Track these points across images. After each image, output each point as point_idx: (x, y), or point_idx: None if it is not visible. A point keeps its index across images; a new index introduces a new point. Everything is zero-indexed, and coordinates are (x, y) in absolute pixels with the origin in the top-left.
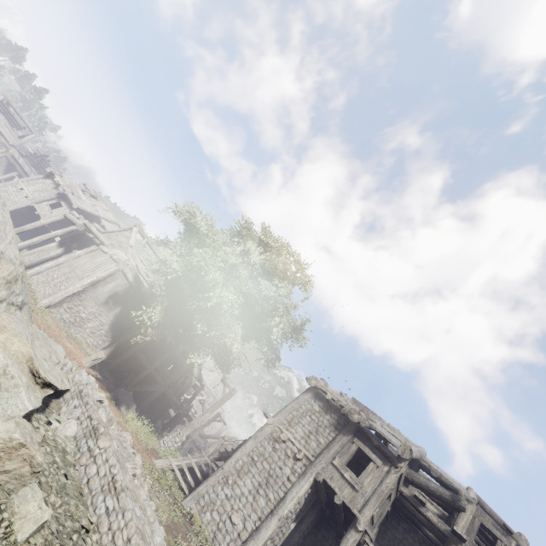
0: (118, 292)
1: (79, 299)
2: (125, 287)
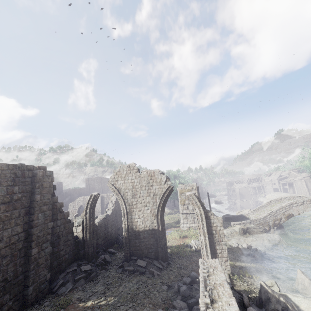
0: (310, 182)
1: (309, 189)
2: (310, 180)
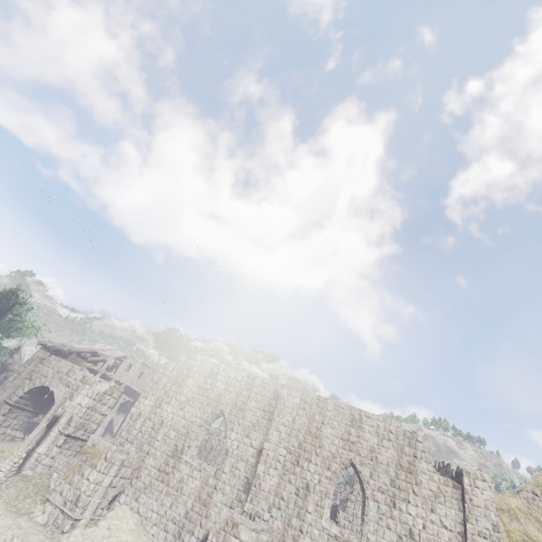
0: None
1: None
2: None
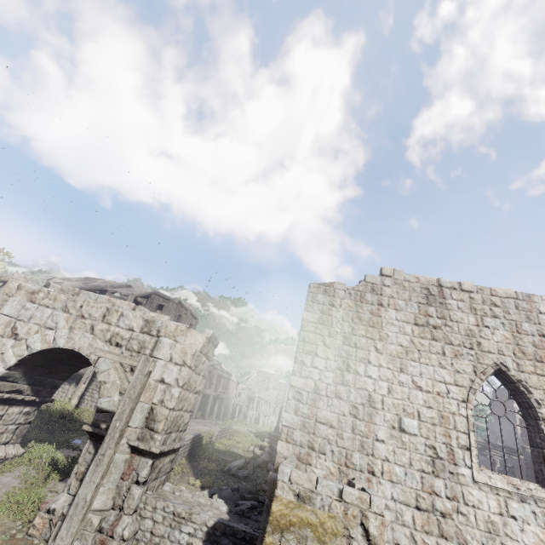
0: None
1: None
2: None
